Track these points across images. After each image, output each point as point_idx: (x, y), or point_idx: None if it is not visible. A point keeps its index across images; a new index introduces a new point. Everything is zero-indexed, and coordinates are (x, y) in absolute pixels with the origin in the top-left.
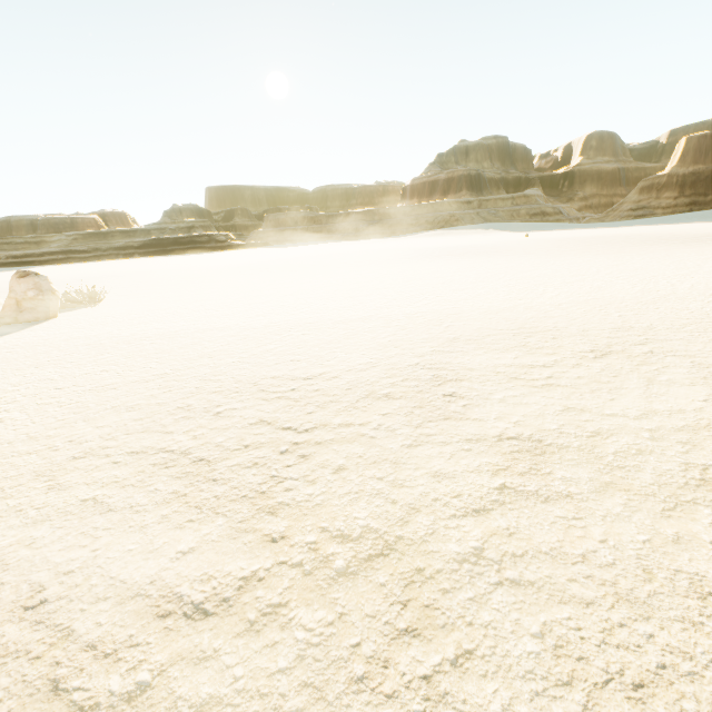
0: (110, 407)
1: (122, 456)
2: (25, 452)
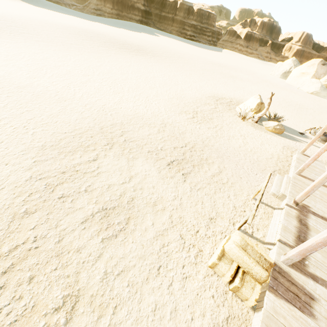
0: None
1: None
2: None
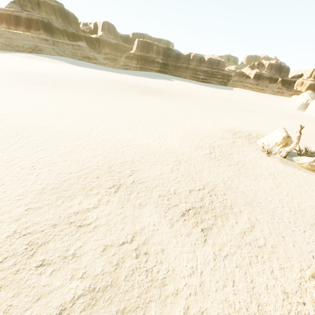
0: None
1: None
2: None
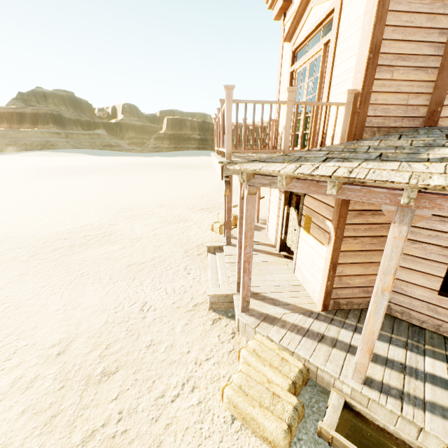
0: (5, 251)
1: (51, 251)
2: (0, 263)
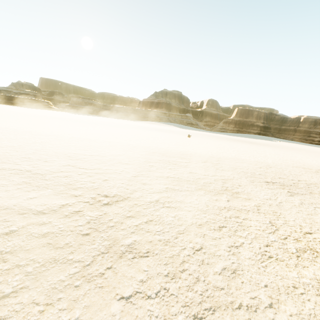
0: None
1: None
2: None
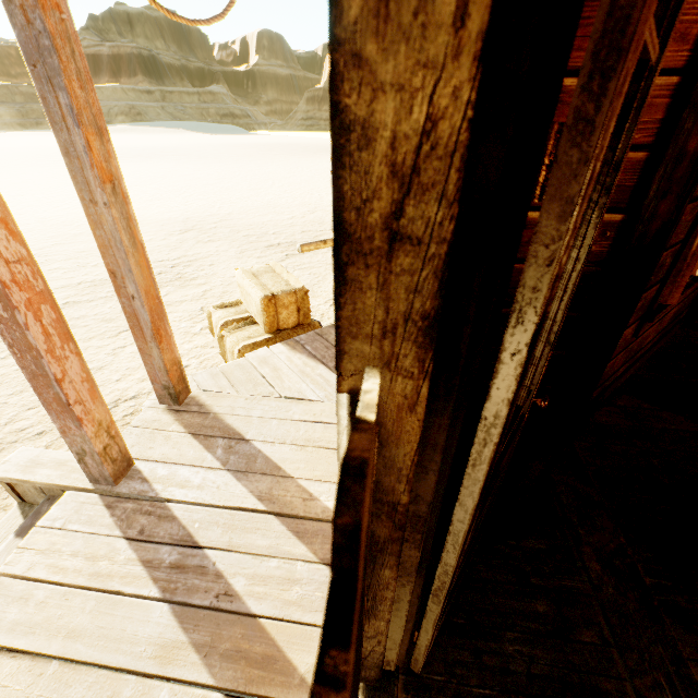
0: None
1: None
2: None
